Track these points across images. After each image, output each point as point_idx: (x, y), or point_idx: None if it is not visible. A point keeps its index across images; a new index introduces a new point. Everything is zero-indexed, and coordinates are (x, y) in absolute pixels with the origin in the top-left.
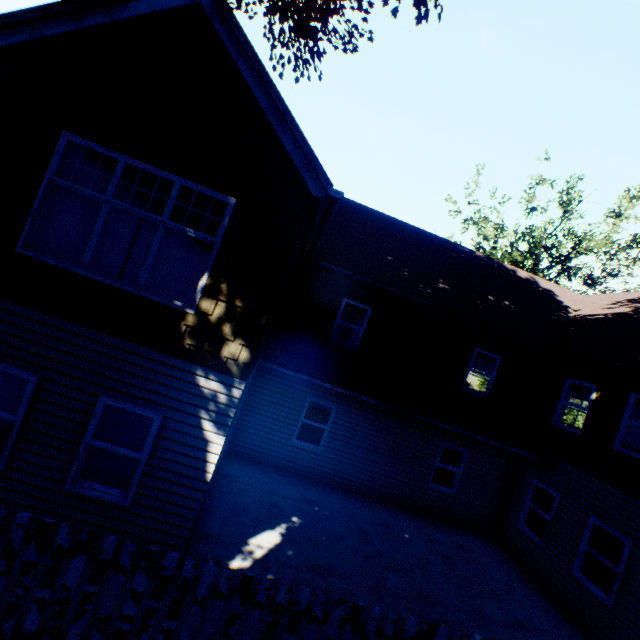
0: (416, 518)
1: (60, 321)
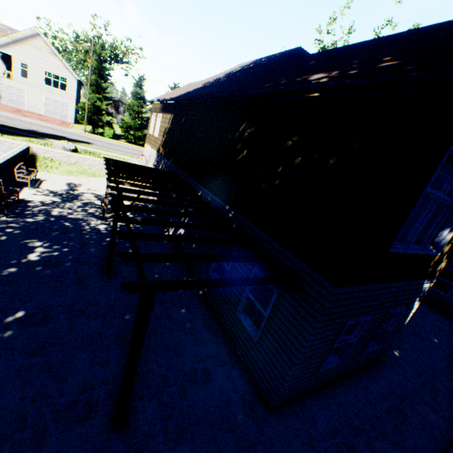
0: None
1: (388, 284)
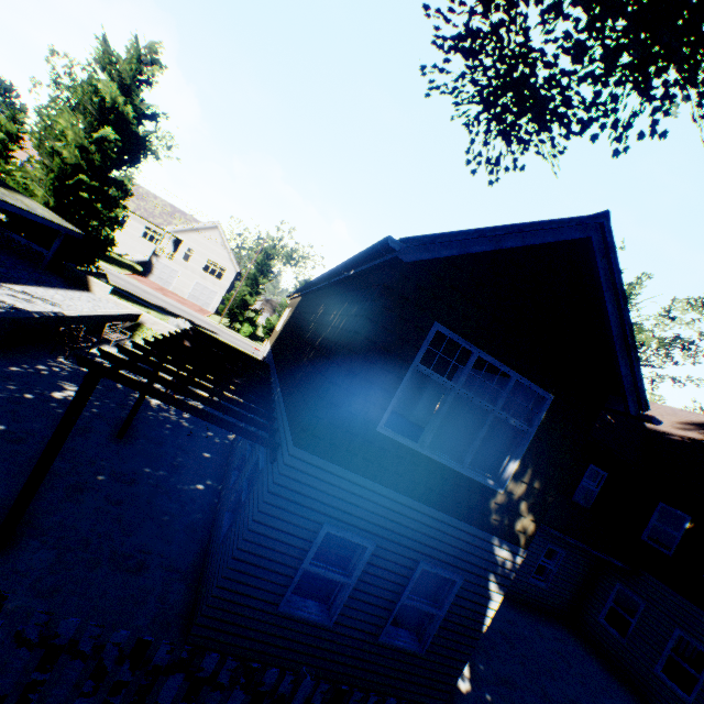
0: (519, 610)
1: (399, 495)
